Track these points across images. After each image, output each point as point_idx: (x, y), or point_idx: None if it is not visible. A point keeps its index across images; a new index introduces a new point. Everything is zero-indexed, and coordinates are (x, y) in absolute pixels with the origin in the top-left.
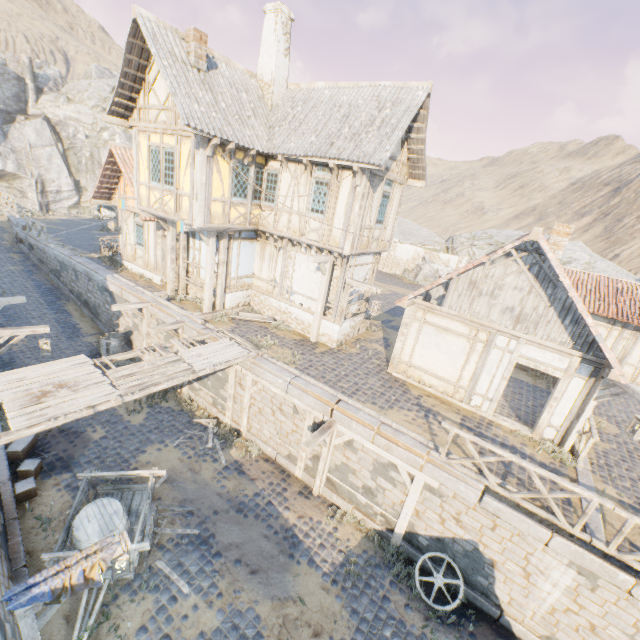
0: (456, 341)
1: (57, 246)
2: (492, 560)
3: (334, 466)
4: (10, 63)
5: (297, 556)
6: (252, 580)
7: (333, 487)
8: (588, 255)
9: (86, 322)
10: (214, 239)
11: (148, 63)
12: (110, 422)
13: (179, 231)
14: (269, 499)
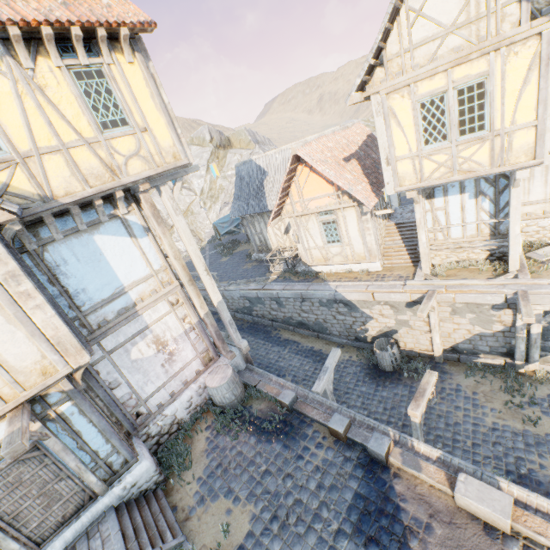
0: None
1: (237, 286)
2: None
3: None
4: None
5: None
6: None
7: None
8: None
9: (315, 342)
10: None
11: None
12: (533, 446)
13: None
14: None
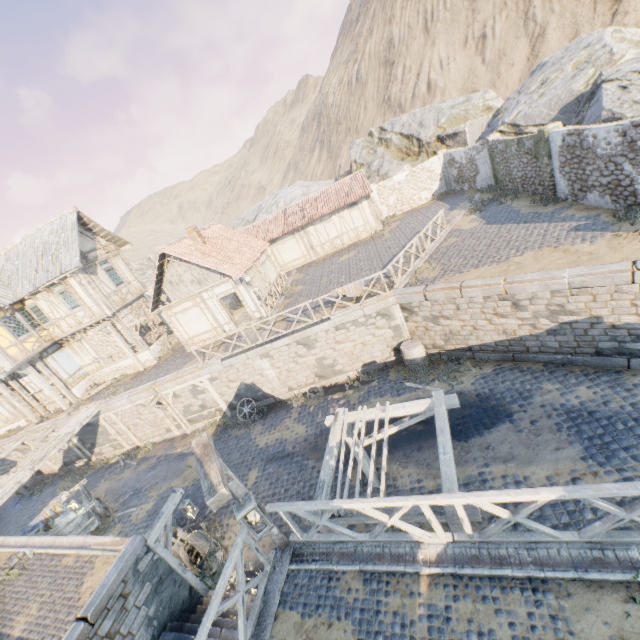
0: (194, 311)
1: None
2: (252, 382)
3: (183, 412)
4: None
5: (186, 458)
6: (166, 481)
7: (194, 421)
8: (306, 187)
9: None
10: (30, 367)
11: None
12: None
13: None
14: (166, 454)
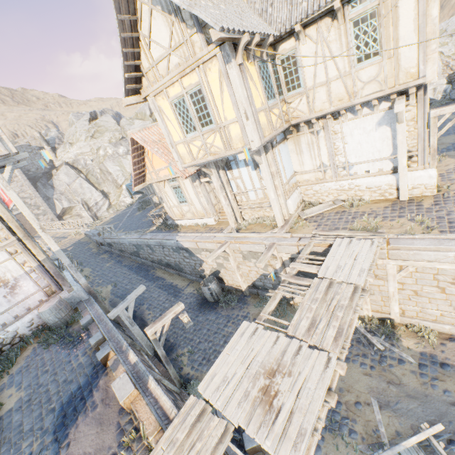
0: None
1: (126, 235)
2: None
3: None
4: (31, 142)
5: None
6: None
7: None
8: None
9: (176, 279)
10: (263, 155)
11: (136, 17)
12: None
13: (247, 159)
14: None
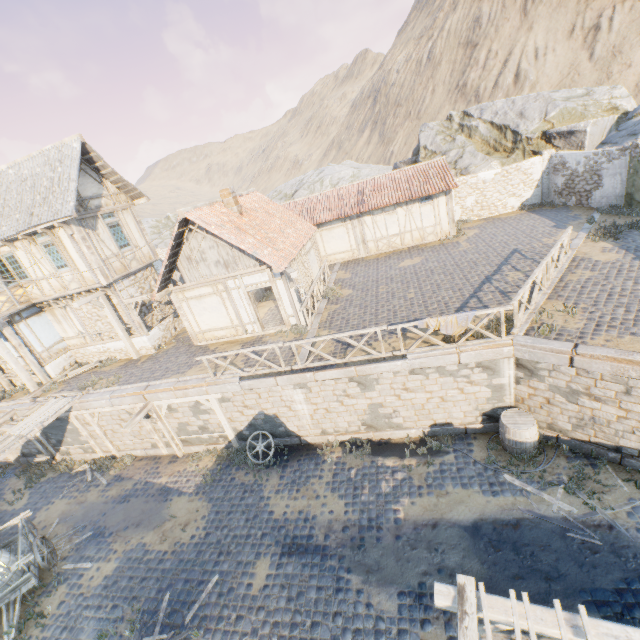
0: (212, 299)
1: None
2: (275, 414)
3: (177, 429)
4: None
5: (170, 497)
6: (138, 530)
7: (188, 443)
8: (356, 168)
9: None
10: None
11: None
12: None
13: None
14: (146, 481)
